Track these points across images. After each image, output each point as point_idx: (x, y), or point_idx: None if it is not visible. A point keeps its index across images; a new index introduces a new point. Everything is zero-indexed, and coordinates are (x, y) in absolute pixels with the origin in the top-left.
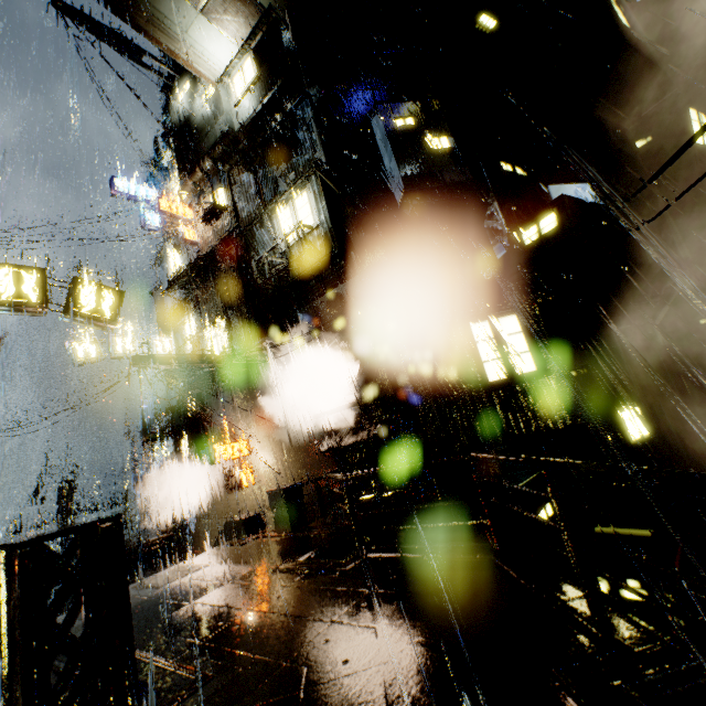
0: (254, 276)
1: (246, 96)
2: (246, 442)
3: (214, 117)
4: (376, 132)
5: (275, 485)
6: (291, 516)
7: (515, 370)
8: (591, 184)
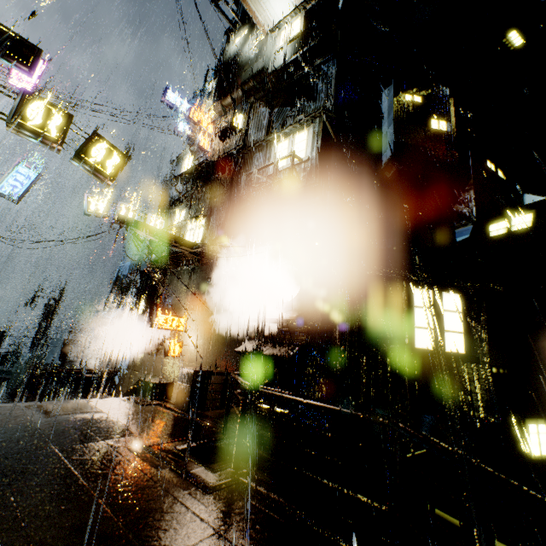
0: (240, 186)
1: (287, 47)
2: (185, 320)
3: (256, 58)
4: (384, 102)
5: (194, 364)
6: (192, 398)
7: (444, 345)
8: None
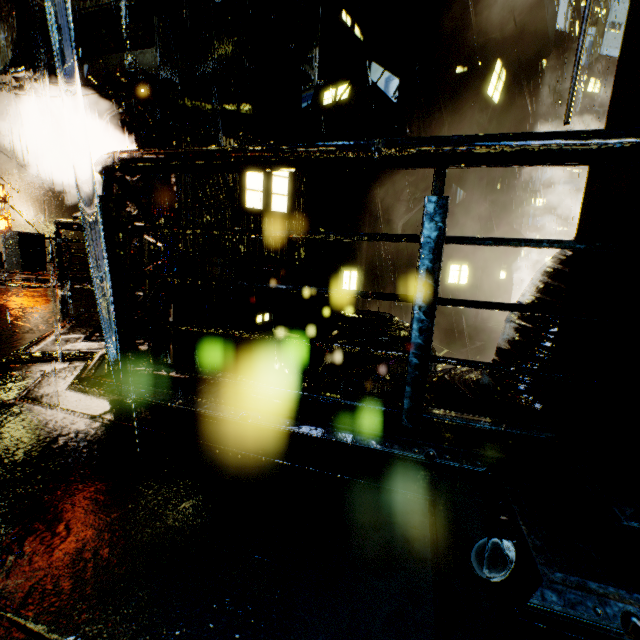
0: None
1: None
2: (0, 188)
3: None
4: None
5: None
6: (25, 259)
7: (271, 206)
8: (397, 79)
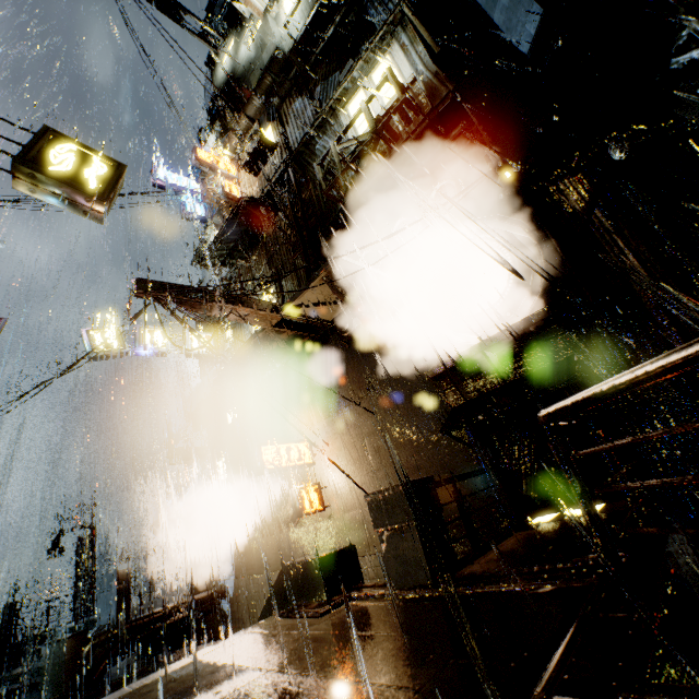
0: (316, 182)
1: (298, 9)
2: (307, 444)
3: (261, 49)
4: None
5: (356, 511)
6: (427, 548)
7: None
8: None
